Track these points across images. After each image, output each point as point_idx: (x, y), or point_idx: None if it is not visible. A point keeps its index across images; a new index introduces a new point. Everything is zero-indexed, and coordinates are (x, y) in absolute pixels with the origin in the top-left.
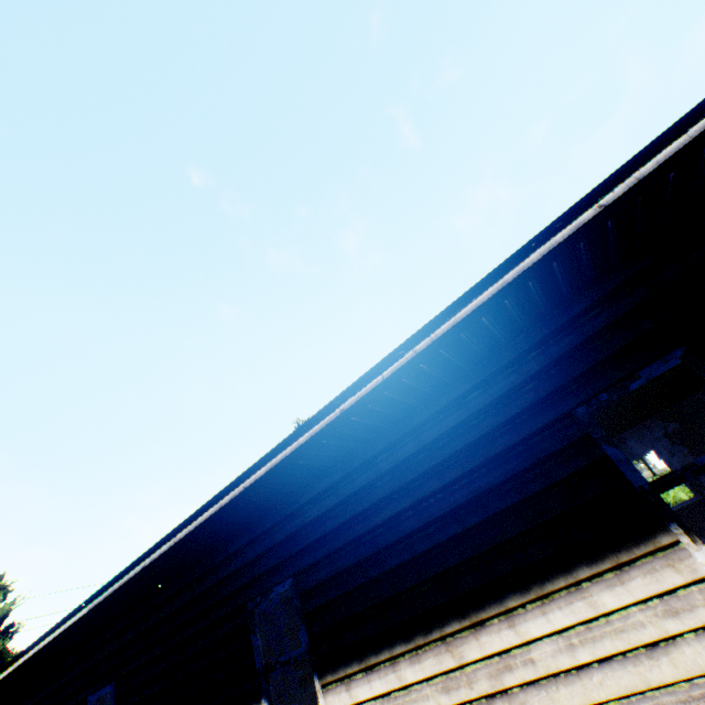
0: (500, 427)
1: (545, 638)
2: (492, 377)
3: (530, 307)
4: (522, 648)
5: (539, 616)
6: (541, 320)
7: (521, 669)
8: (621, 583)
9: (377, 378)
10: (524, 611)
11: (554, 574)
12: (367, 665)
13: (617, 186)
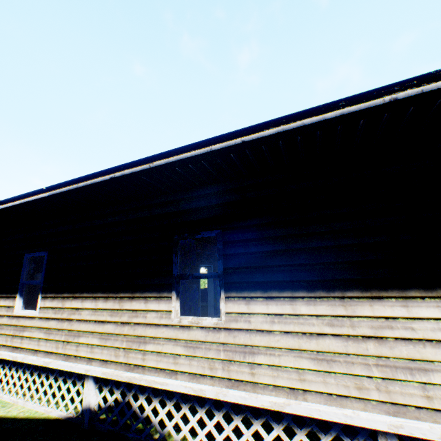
0: None
1: (431, 320)
2: None
3: None
4: (408, 320)
5: (433, 307)
6: None
7: (401, 330)
8: None
9: None
10: (421, 301)
11: None
12: (268, 296)
13: None
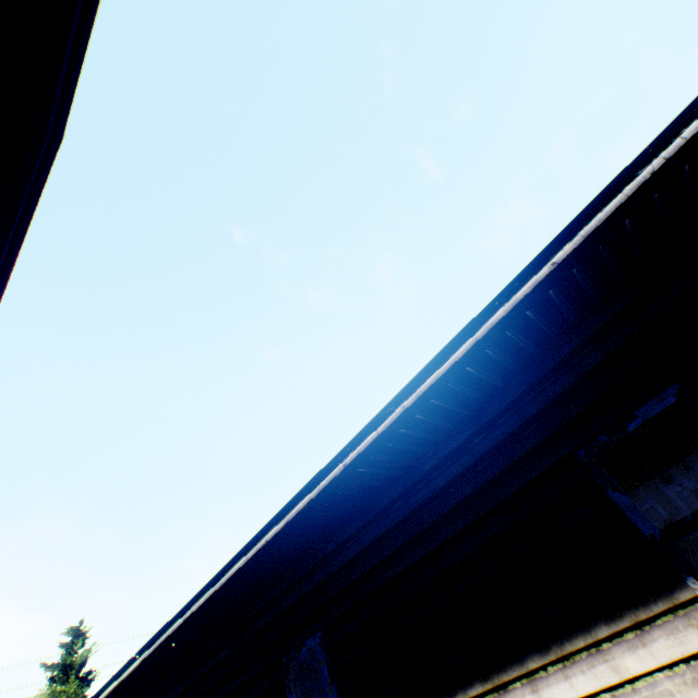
0: (505, 473)
1: None
2: (494, 421)
3: (517, 353)
4: None
5: (561, 680)
6: (534, 361)
7: None
8: (643, 644)
9: (373, 433)
10: (546, 674)
11: (572, 632)
12: None
13: (566, 244)
